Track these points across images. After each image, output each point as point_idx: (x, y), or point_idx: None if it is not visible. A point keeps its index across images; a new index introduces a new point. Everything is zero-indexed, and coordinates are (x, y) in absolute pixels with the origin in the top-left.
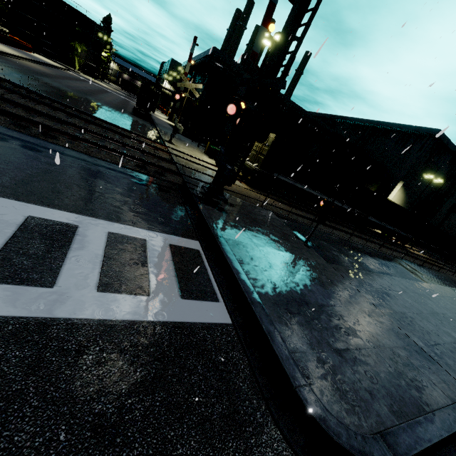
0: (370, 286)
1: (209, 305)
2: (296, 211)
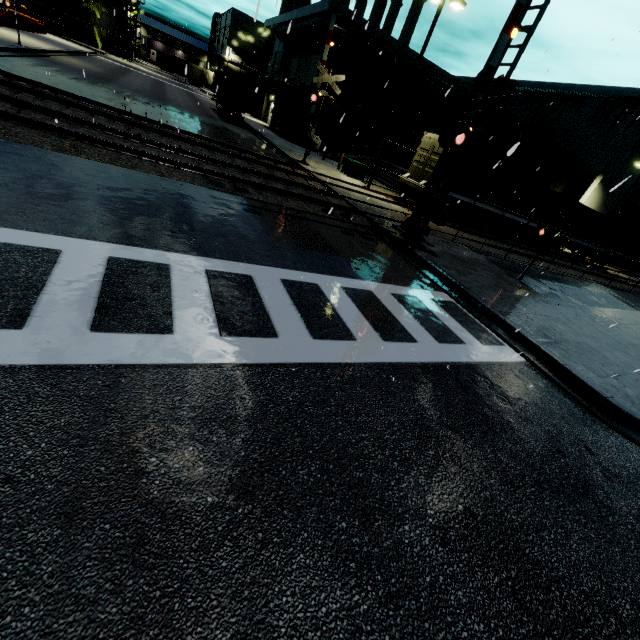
0: (600, 321)
1: (502, 348)
2: (480, 240)
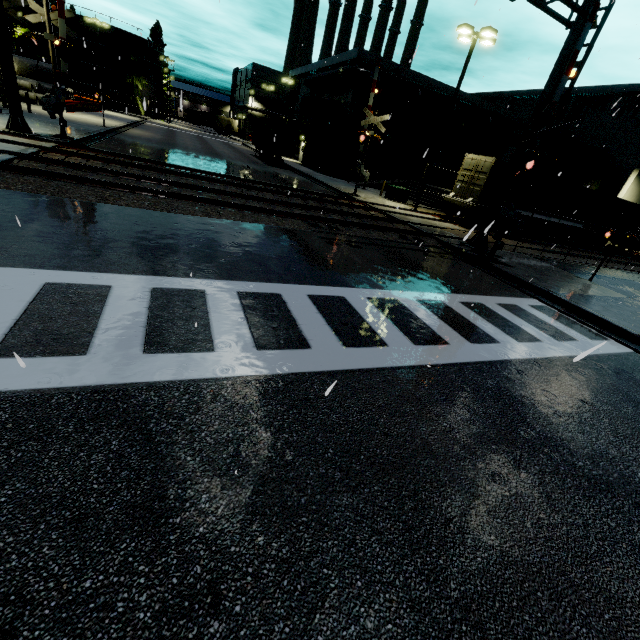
0: None
1: (608, 342)
2: (533, 247)
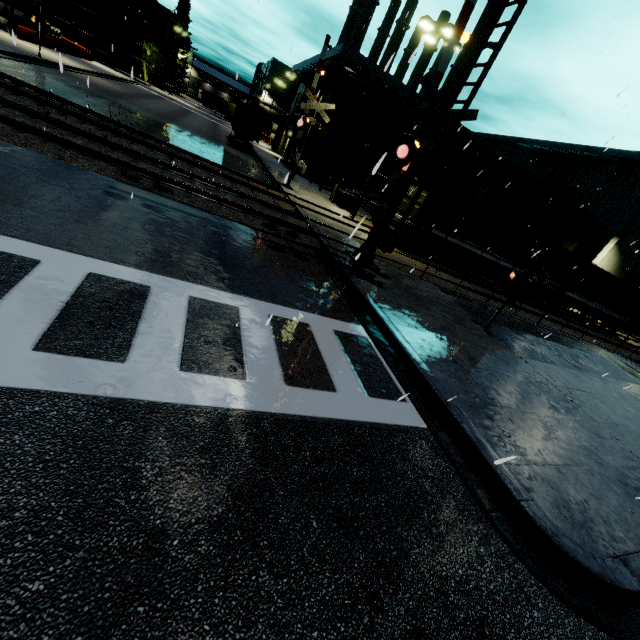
0: (577, 388)
1: (397, 405)
2: (463, 284)
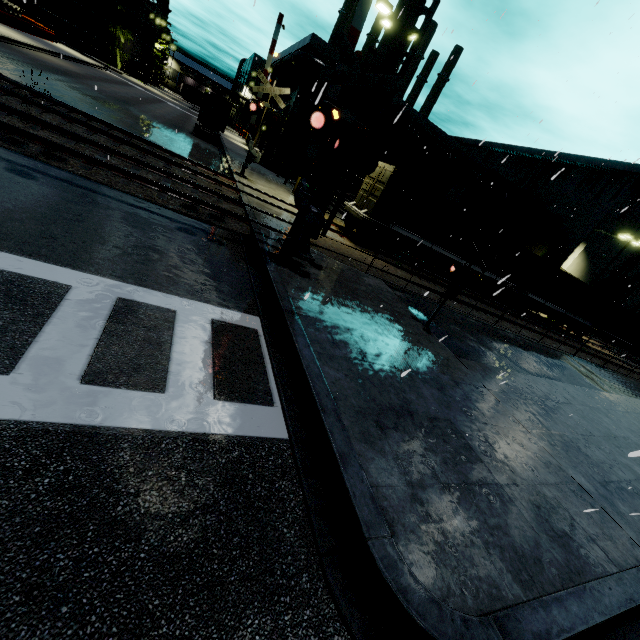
0: (516, 392)
1: (256, 410)
2: (419, 282)
